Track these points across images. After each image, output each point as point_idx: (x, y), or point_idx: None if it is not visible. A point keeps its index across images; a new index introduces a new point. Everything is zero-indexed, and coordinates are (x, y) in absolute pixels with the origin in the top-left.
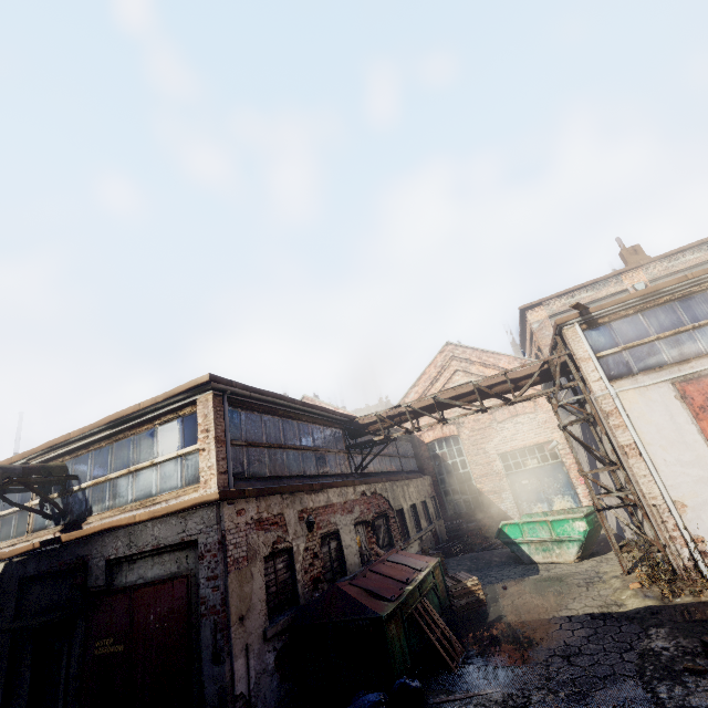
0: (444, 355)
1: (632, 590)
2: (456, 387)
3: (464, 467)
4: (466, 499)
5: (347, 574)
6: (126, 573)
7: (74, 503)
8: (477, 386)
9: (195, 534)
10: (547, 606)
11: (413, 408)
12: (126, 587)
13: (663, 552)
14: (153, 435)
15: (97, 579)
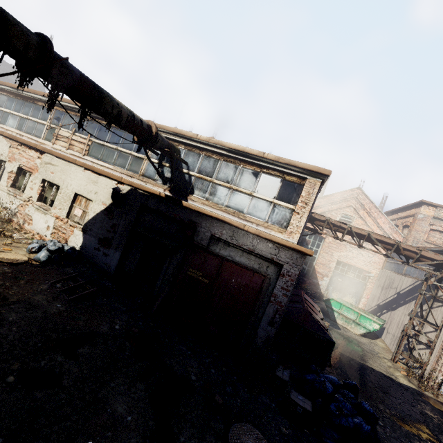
0: (351, 193)
1: (401, 373)
2: (387, 237)
3: (315, 254)
4: (304, 267)
5: None
6: (220, 248)
7: (181, 179)
8: (399, 245)
9: (283, 261)
10: (357, 355)
11: (352, 230)
12: (218, 255)
13: (424, 369)
14: (257, 176)
15: (202, 240)
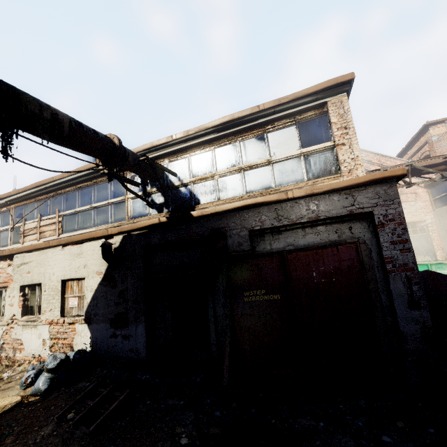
0: None
1: None
2: (433, 157)
3: None
4: None
5: None
6: (270, 242)
7: (177, 196)
8: None
9: (368, 207)
10: None
11: None
12: (273, 253)
13: None
14: (264, 138)
15: (241, 245)
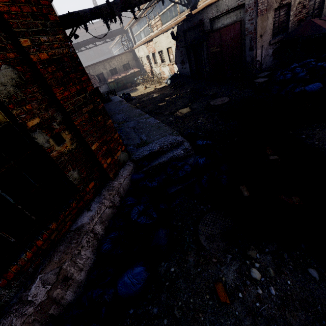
0: None
1: None
2: None
3: None
4: None
5: (321, 17)
6: (217, 24)
7: None
8: None
9: (243, 1)
10: None
11: None
12: (217, 29)
13: None
14: None
15: (207, 27)
